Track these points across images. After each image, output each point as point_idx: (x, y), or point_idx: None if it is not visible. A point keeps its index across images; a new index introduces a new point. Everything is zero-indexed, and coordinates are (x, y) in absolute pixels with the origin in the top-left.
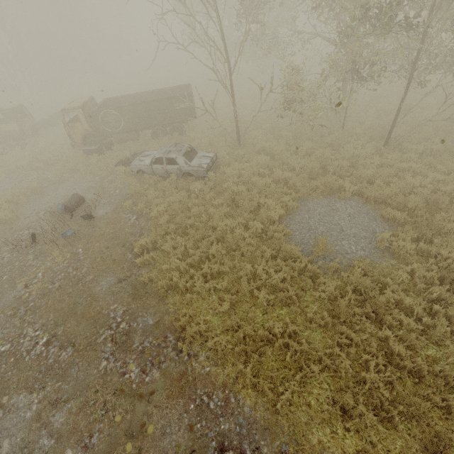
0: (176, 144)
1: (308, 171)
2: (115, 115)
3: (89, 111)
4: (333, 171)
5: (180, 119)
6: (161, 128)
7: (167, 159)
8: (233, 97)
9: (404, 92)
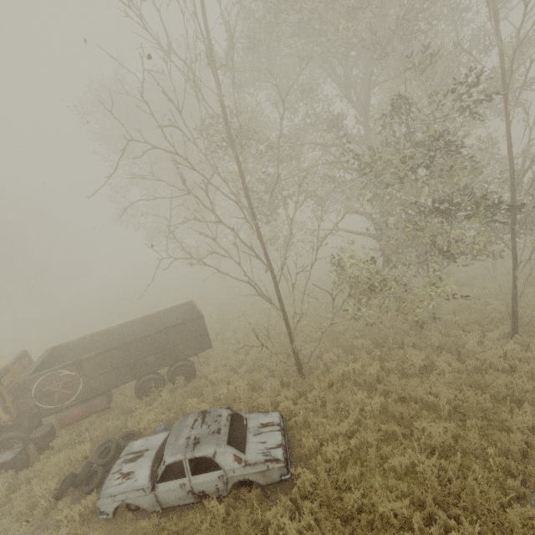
0: (204, 414)
1: (475, 409)
2: (67, 376)
3: (13, 380)
4: (500, 394)
5: (186, 354)
6: (154, 376)
7: (191, 459)
8: (283, 312)
9: (513, 267)
